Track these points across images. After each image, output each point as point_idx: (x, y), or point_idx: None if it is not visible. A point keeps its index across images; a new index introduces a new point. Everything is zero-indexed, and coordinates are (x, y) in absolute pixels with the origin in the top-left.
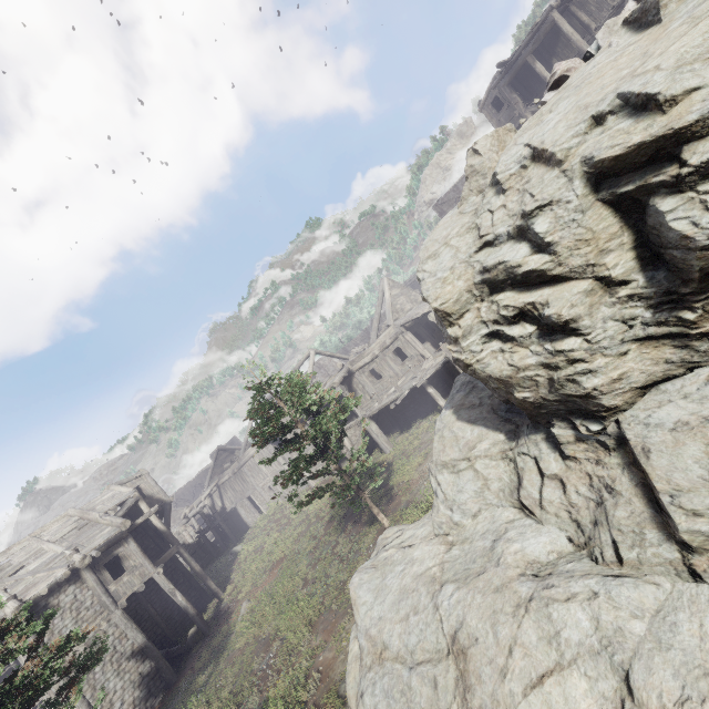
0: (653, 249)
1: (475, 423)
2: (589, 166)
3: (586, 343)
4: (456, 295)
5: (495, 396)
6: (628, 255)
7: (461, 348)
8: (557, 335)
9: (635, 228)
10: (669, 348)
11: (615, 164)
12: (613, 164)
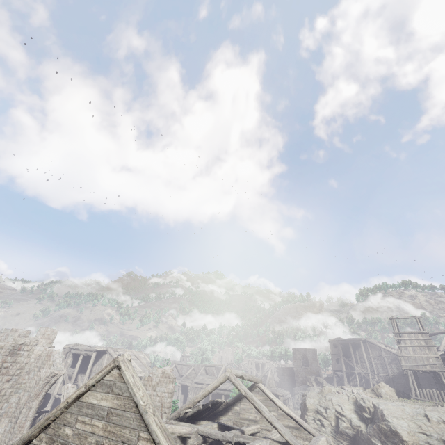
0: (337, 425)
1: None
2: (335, 409)
3: (325, 431)
4: (311, 408)
5: None
6: (334, 423)
7: (307, 417)
8: (322, 427)
9: (336, 421)
10: (334, 439)
11: (337, 411)
12: (337, 411)
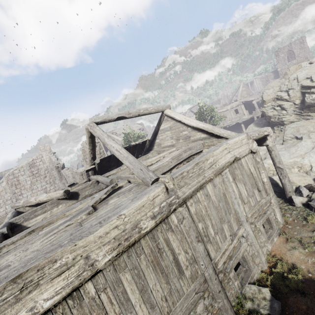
0: (303, 101)
1: (258, 127)
2: (301, 85)
3: (286, 113)
4: (269, 99)
5: (266, 120)
6: (300, 101)
7: (265, 109)
8: (283, 110)
9: (303, 97)
10: (298, 116)
11: (304, 87)
12: (304, 86)
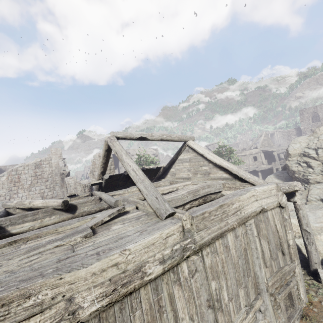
0: None
1: (279, 179)
2: None
3: (313, 171)
4: (295, 153)
5: (289, 174)
6: None
7: (289, 162)
8: (309, 168)
9: None
10: None
11: None
12: None
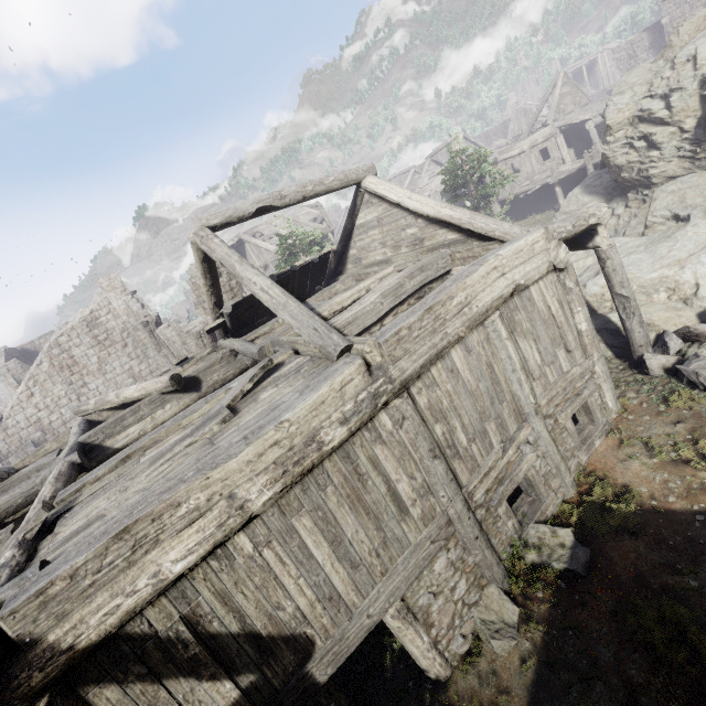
0: (704, 121)
1: (592, 194)
2: (702, 78)
3: (660, 155)
4: (621, 120)
5: (611, 177)
6: (695, 121)
7: (609, 148)
8: (652, 149)
9: (704, 110)
10: (687, 163)
11: None
12: None
